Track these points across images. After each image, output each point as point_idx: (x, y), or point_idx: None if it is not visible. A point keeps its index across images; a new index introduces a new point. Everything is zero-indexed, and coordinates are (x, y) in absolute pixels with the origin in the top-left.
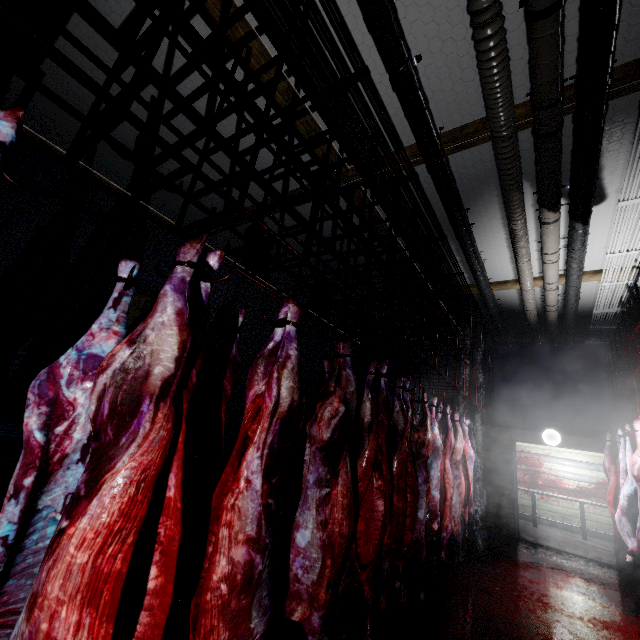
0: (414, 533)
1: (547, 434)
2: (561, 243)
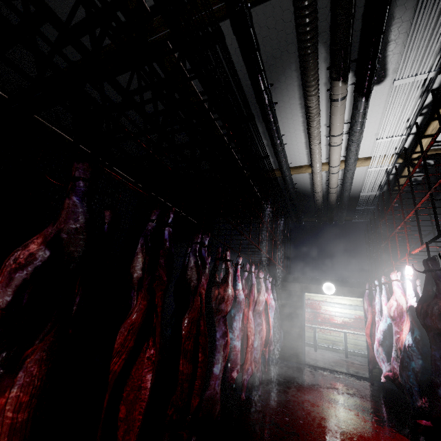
0: (208, 390)
1: (326, 286)
2: (344, 129)
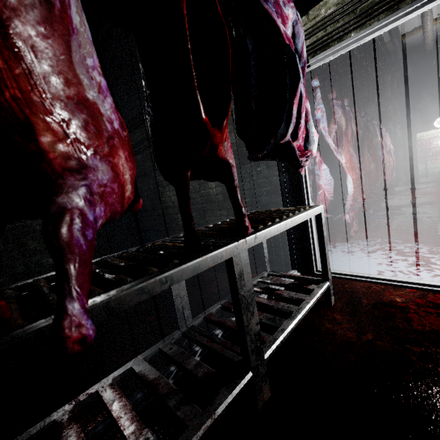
0: None
1: (437, 122)
2: None
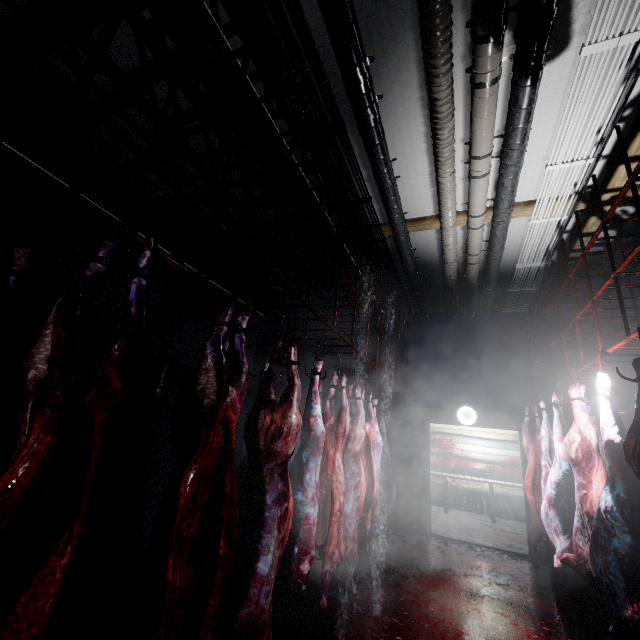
0: (245, 606)
1: (463, 412)
2: (494, 148)
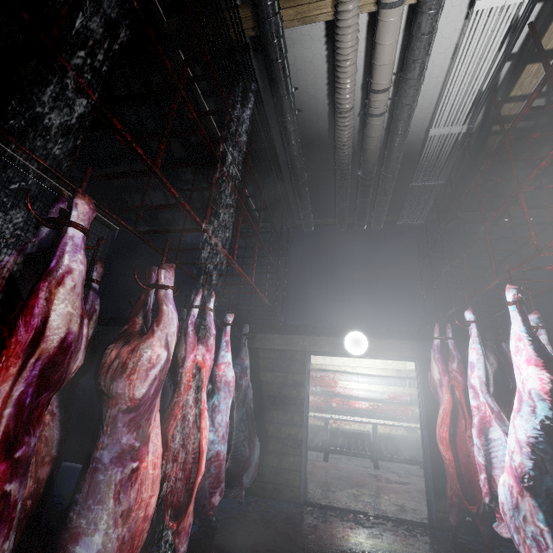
0: None
1: (351, 338)
2: None
